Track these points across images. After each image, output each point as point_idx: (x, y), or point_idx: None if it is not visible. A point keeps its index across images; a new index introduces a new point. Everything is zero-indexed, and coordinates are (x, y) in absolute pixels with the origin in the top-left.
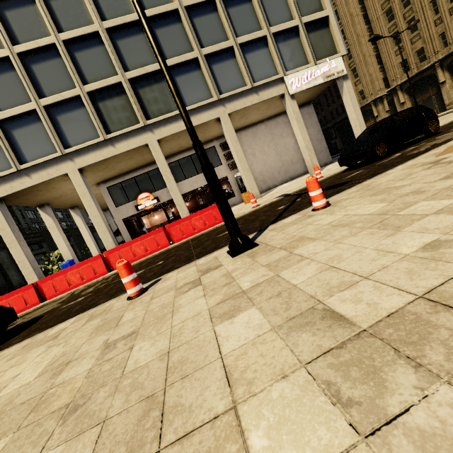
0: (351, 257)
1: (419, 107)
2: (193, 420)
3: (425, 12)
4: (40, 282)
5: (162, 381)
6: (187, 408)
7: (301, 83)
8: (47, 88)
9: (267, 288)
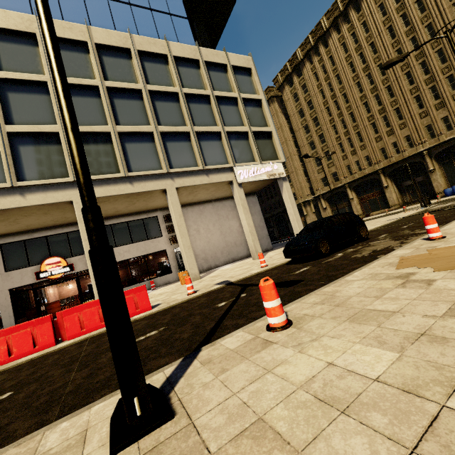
0: None
1: (351, 214)
2: None
3: (336, 149)
4: None
5: None
6: None
7: (248, 175)
8: None
9: None
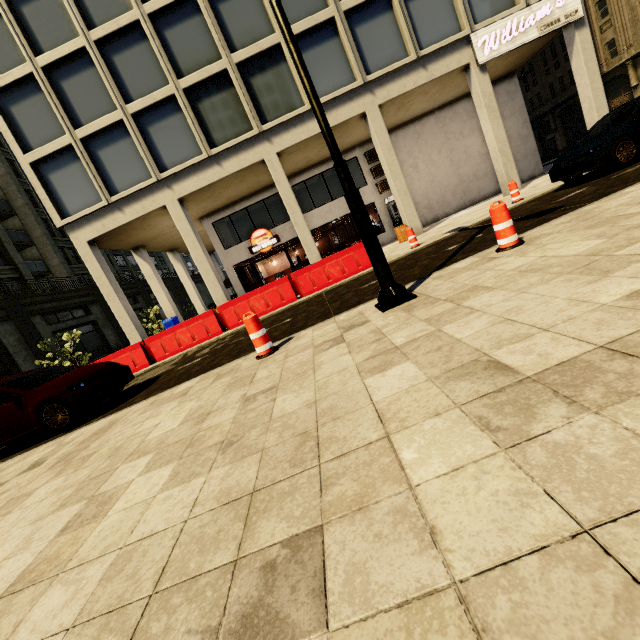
0: (534, 308)
1: None
2: (348, 445)
3: None
4: (148, 341)
5: (313, 423)
6: (342, 439)
7: (499, 42)
8: (133, 87)
9: (426, 343)
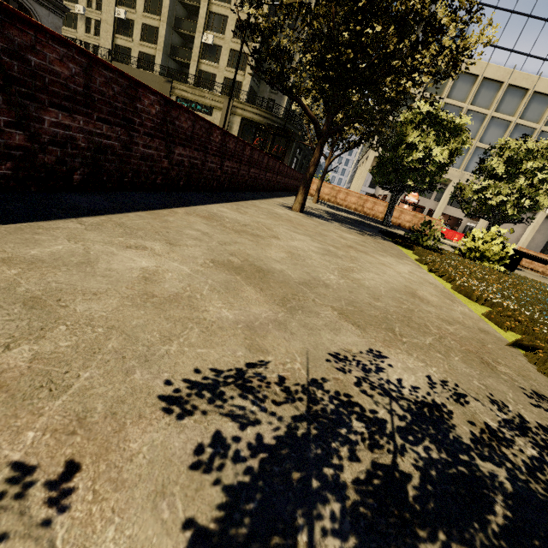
0: None
1: None
2: None
3: None
4: None
5: None
6: None
7: None
8: None
9: None
